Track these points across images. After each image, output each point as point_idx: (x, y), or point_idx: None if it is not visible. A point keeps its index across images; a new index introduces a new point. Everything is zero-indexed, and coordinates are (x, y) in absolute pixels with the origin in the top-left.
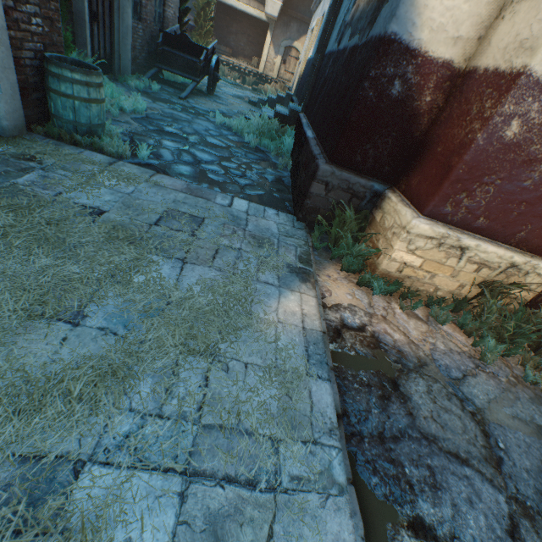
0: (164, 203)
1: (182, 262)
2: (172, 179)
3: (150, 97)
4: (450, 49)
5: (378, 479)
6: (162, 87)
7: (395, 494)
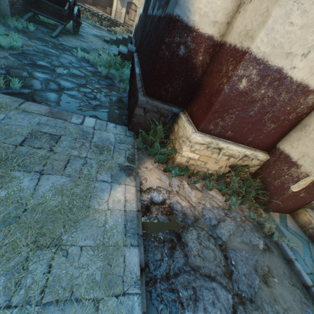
0: (29, 126)
1: (40, 174)
2: (38, 105)
3: (27, 36)
4: (211, 28)
5: (163, 305)
6: (37, 27)
7: (172, 312)
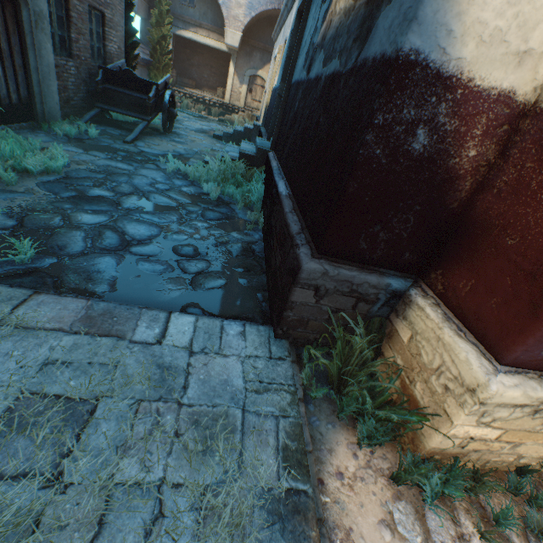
0: (15, 383)
1: None
2: (60, 300)
3: (82, 146)
4: (511, 72)
5: None
6: (105, 130)
7: None
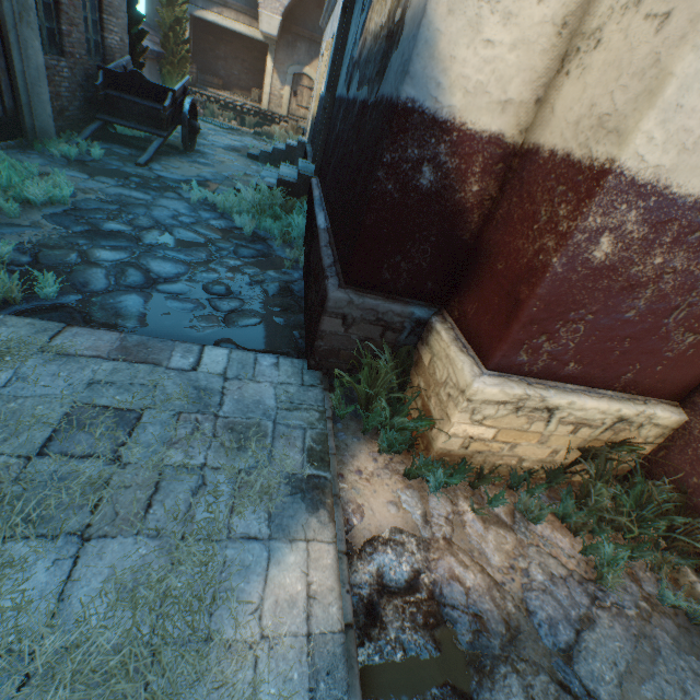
0: (68, 395)
1: (79, 541)
2: (94, 333)
3: (86, 170)
4: (497, 118)
5: None
6: (110, 149)
7: None
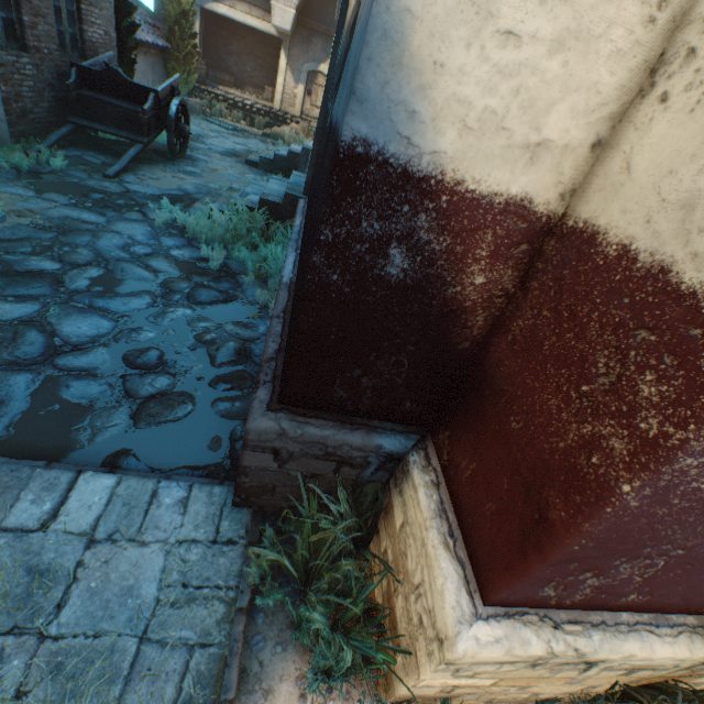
0: None
1: None
2: None
3: (35, 185)
4: (521, 171)
5: None
6: (80, 156)
7: None
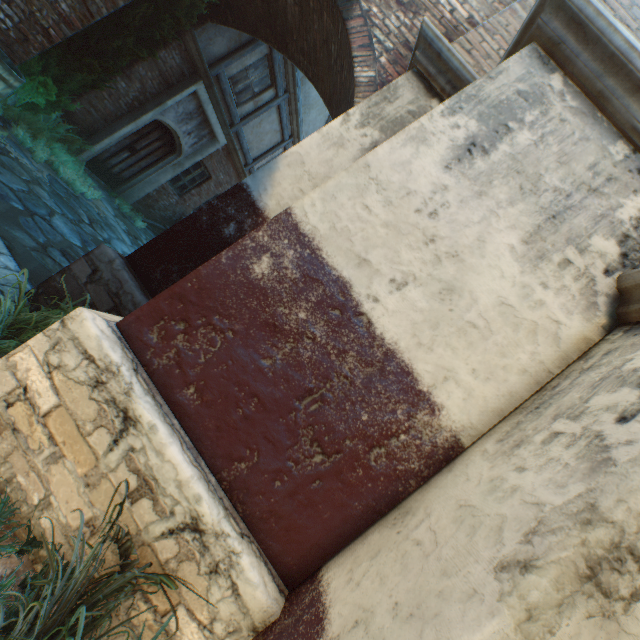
0: None
1: None
2: None
3: (119, 215)
4: None
5: None
6: (152, 236)
7: None
